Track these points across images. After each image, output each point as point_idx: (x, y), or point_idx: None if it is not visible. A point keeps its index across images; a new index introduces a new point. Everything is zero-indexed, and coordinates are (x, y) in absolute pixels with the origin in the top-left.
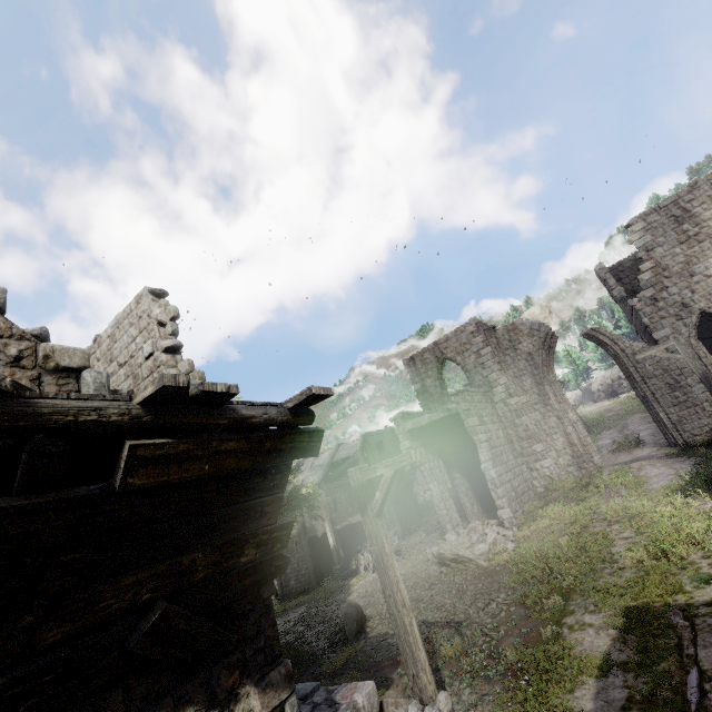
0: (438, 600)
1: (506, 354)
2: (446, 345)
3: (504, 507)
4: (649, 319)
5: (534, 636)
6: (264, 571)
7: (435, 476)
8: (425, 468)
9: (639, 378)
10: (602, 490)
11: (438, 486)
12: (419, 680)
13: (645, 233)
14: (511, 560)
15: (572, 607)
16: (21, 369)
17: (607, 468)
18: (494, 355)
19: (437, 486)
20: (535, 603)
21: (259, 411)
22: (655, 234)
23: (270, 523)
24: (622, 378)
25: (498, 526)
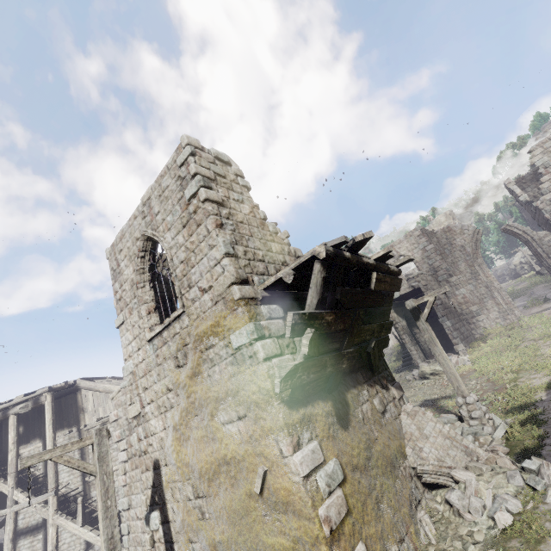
0: (430, 392)
1: (445, 248)
2: (399, 246)
3: (458, 343)
4: (549, 215)
5: (502, 389)
6: (385, 342)
7: (405, 331)
8: (399, 326)
9: (544, 255)
10: (525, 327)
11: (408, 337)
12: (461, 387)
13: (543, 155)
14: (471, 368)
15: (522, 375)
16: (291, 257)
17: (525, 317)
18: (436, 249)
19: (408, 337)
20: (497, 379)
21: (391, 266)
22: (550, 155)
23: (388, 320)
24: (523, 263)
25: (456, 355)
